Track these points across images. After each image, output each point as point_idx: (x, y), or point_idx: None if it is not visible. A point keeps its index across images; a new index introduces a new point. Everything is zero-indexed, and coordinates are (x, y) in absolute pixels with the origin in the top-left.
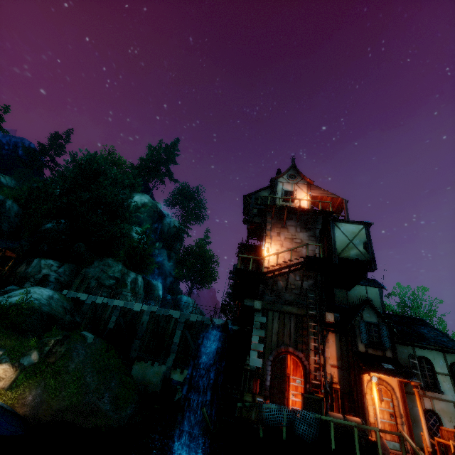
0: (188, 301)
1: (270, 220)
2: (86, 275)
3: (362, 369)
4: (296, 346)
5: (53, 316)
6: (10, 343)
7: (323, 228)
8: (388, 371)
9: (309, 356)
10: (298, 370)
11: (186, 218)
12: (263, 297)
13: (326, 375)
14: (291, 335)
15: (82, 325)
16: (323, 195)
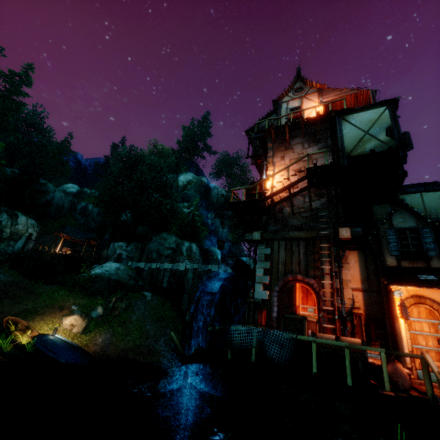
0: (248, 261)
1: (271, 146)
2: (148, 250)
3: (388, 286)
4: (307, 273)
5: (120, 282)
6: (83, 301)
7: (331, 131)
8: (423, 282)
9: (319, 281)
10: (309, 298)
11: (231, 185)
12: (266, 228)
13: (343, 300)
14: (300, 263)
15: (145, 287)
16: (340, 96)
